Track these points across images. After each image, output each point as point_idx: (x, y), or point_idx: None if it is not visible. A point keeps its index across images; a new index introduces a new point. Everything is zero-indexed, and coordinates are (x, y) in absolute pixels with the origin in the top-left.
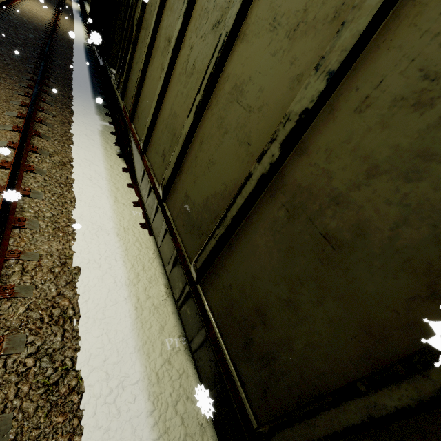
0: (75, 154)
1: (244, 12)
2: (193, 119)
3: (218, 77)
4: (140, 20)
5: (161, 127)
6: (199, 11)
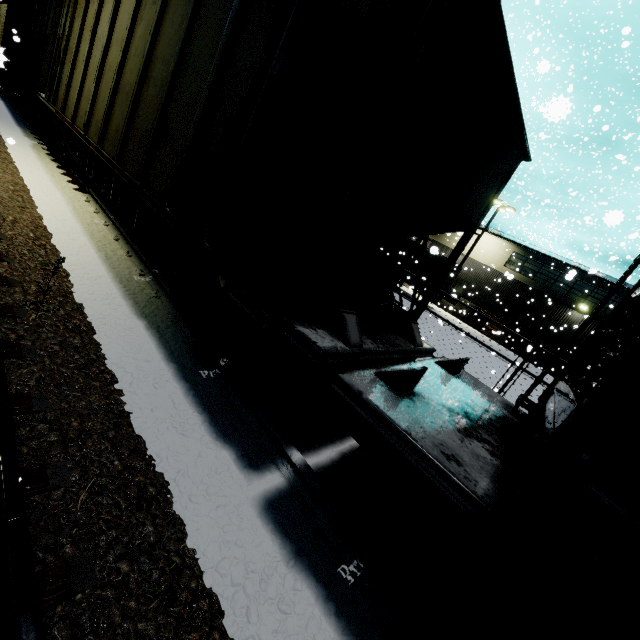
0: (9, 150)
1: (111, 39)
2: (96, 84)
3: (105, 65)
4: (66, 48)
5: (83, 102)
6: (98, 40)
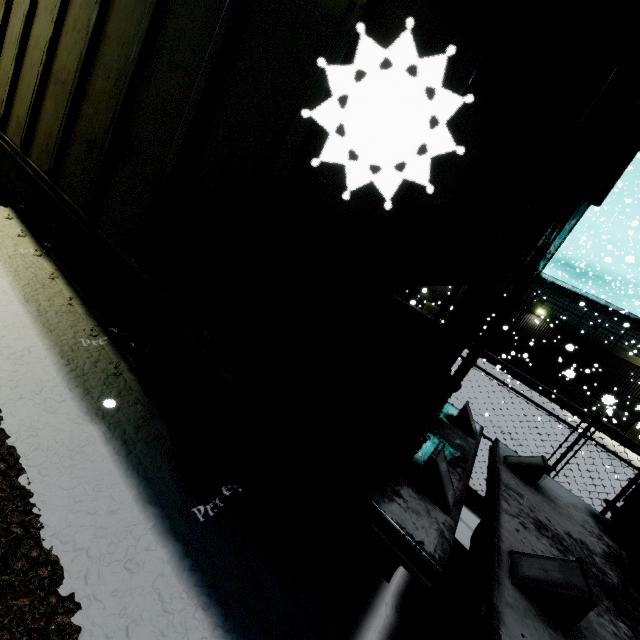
0: None
1: (36, 4)
2: (16, 65)
3: (28, 39)
4: None
5: None
6: (17, 4)
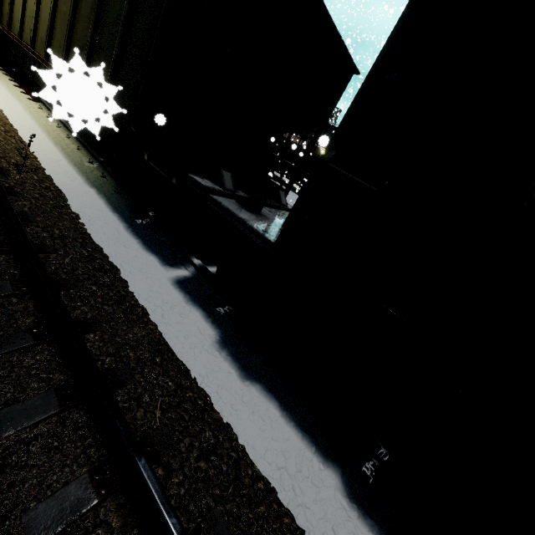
0: None
1: None
2: (37, 4)
3: None
4: None
5: (27, 20)
6: None
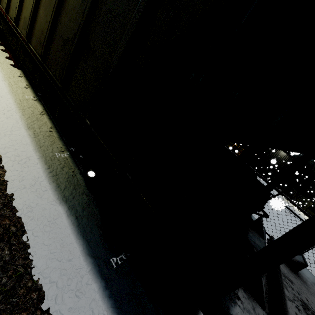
0: None
1: None
2: None
3: None
4: None
5: None
6: None
